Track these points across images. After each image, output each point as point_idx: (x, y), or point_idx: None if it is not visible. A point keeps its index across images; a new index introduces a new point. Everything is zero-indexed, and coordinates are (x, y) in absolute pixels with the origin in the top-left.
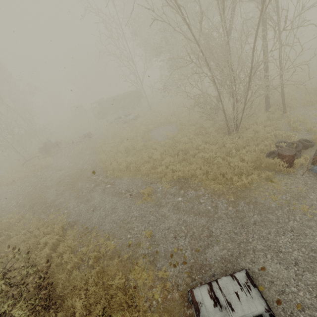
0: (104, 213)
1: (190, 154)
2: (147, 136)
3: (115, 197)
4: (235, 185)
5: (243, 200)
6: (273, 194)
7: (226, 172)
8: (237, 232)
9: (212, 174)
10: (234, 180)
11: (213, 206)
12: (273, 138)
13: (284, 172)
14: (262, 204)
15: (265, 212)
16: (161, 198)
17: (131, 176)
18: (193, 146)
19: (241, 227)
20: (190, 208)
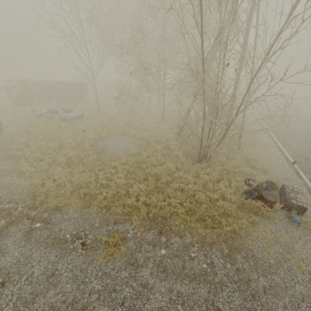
0: (29, 289)
1: (163, 181)
2: (100, 147)
3: (52, 249)
4: (223, 230)
5: (240, 253)
6: (266, 245)
7: (212, 213)
8: (249, 307)
9: (198, 214)
10: (222, 223)
11: (208, 263)
12: (241, 174)
13: (265, 216)
14: (262, 260)
15: (268, 272)
16: (135, 250)
17: (79, 208)
18: (164, 171)
19: (252, 298)
20: (181, 268)
